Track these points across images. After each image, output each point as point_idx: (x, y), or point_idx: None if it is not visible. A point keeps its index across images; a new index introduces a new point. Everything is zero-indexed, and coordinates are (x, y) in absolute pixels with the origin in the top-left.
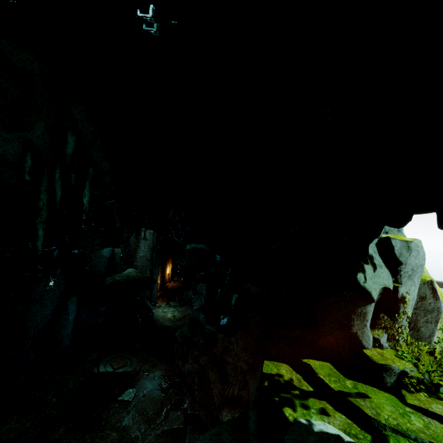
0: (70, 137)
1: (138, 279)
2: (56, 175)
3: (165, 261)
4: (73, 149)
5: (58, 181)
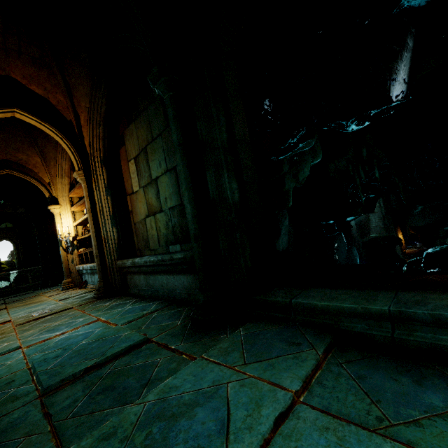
0: (363, 149)
1: (388, 236)
2: (359, 169)
3: (395, 230)
4: (366, 154)
5: (361, 171)
